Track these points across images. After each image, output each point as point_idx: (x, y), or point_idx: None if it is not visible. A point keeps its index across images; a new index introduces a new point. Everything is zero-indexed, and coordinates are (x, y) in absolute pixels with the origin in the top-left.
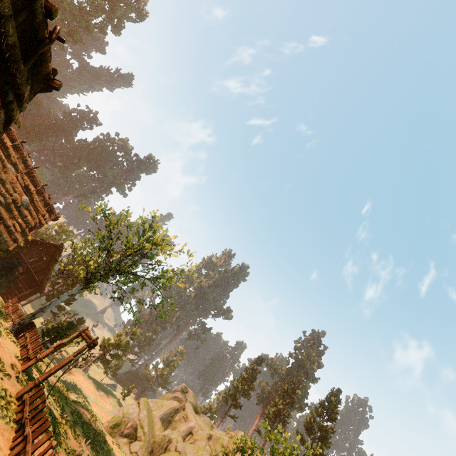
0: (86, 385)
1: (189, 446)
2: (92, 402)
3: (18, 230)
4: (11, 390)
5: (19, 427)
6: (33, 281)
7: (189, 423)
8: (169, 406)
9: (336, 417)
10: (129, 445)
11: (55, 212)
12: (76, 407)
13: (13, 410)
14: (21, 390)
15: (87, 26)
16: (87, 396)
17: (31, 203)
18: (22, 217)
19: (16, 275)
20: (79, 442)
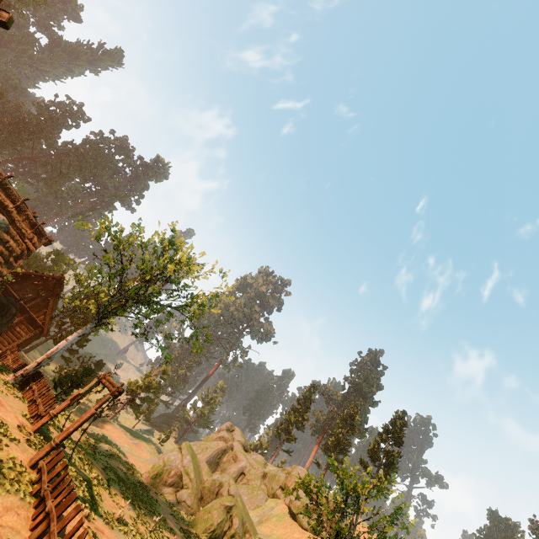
0: (117, 435)
1: (243, 487)
2: (126, 452)
3: (0, 260)
4: (22, 458)
5: (38, 502)
6: (33, 323)
7: (240, 463)
8: (215, 447)
9: (403, 440)
10: (175, 494)
11: (46, 234)
12: (108, 461)
13: (27, 482)
14: (34, 456)
15: None
16: (119, 447)
17: (12, 224)
18: (2, 243)
19: (7, 317)
20: (117, 502)
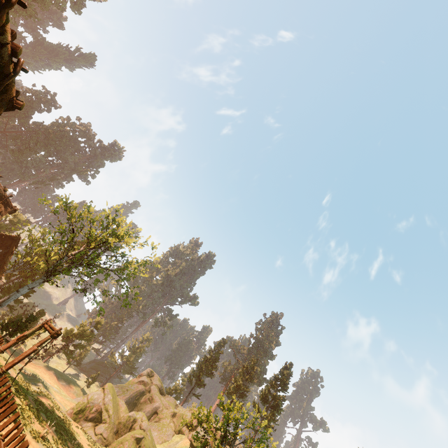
0: (48, 376)
1: (154, 424)
2: (55, 391)
3: None
4: None
5: None
6: None
7: (154, 404)
8: (134, 390)
9: (287, 387)
10: (94, 428)
11: (12, 205)
12: (38, 396)
13: None
14: None
15: (42, 1)
16: (49, 386)
17: None
18: None
19: None
20: (43, 426)
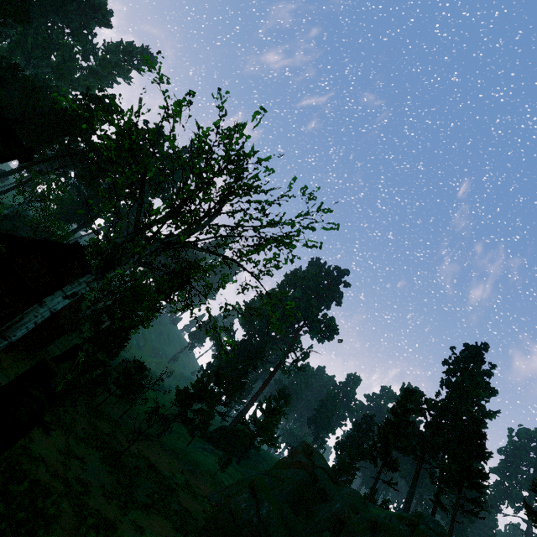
0: (166, 460)
1: None
2: (177, 488)
3: None
4: None
5: None
6: None
7: (333, 505)
8: (293, 479)
9: None
10: None
11: (21, 141)
12: (145, 521)
13: None
14: None
15: None
16: (168, 480)
17: None
18: None
19: None
20: None
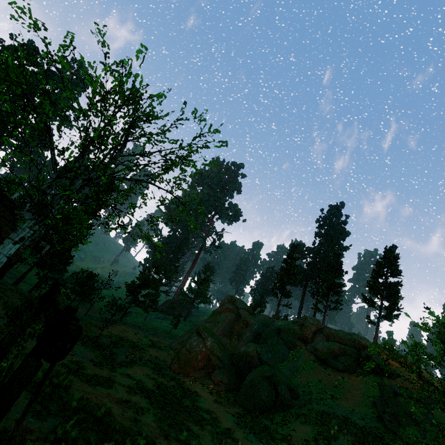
0: (132, 333)
1: (263, 346)
2: (146, 347)
3: None
4: None
5: None
6: None
7: (253, 327)
8: (225, 320)
9: (400, 271)
10: (209, 376)
11: None
12: (130, 371)
13: None
14: None
15: None
16: (138, 344)
17: None
18: None
19: None
20: None
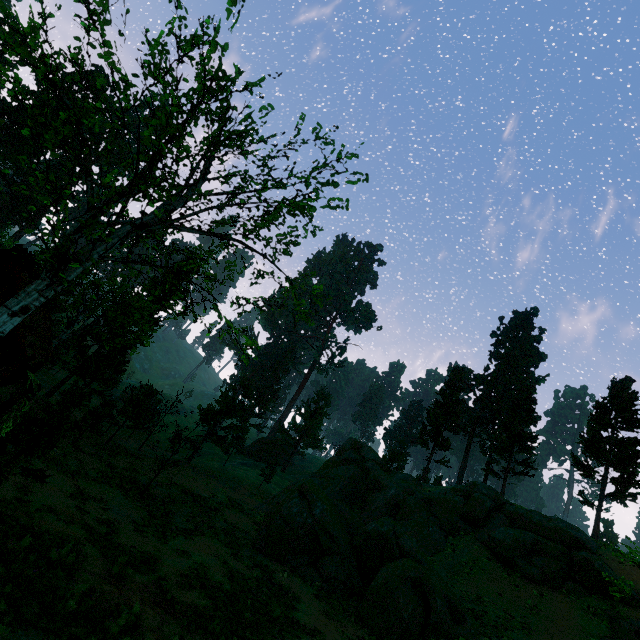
0: (202, 483)
1: (403, 525)
2: (221, 507)
3: None
4: None
5: None
6: None
7: (388, 492)
8: (344, 476)
9: None
10: (315, 566)
11: None
12: (190, 545)
13: None
14: None
15: None
16: (209, 502)
17: None
18: None
19: None
20: None
